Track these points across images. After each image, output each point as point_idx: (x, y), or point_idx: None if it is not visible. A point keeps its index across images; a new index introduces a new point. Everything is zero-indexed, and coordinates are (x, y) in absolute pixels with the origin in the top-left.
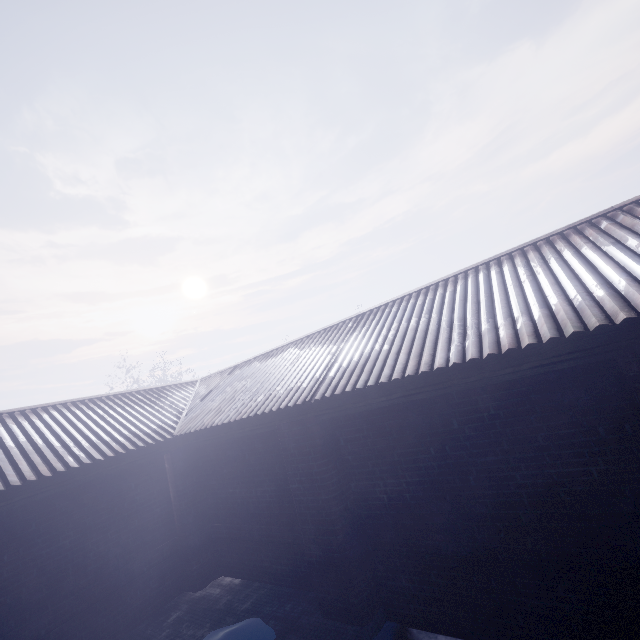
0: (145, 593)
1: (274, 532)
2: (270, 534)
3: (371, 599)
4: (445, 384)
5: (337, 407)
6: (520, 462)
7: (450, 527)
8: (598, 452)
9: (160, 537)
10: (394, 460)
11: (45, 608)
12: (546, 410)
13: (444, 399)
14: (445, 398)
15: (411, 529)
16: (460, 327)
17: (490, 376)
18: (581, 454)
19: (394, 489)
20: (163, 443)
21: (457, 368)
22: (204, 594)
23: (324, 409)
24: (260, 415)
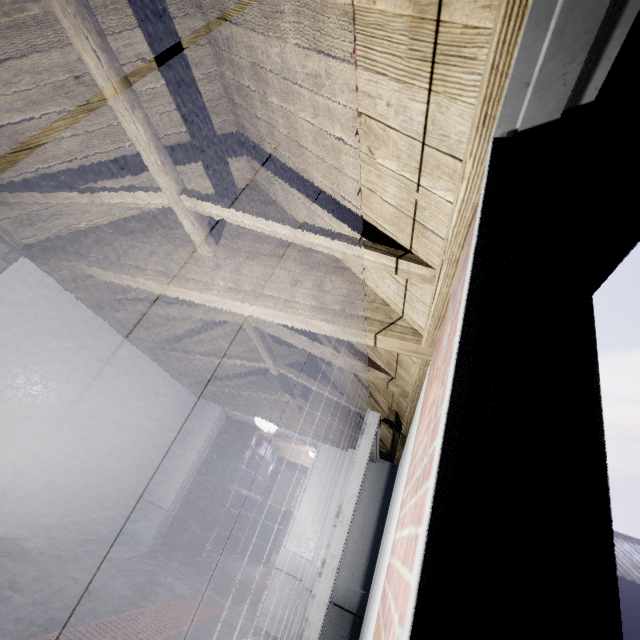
0: None
1: None
2: None
3: None
4: None
5: None
6: None
7: None
8: None
9: None
10: None
11: None
12: None
13: None
14: None
15: None
16: None
17: None
18: None
19: None
20: None
21: None
22: None
23: None
24: None
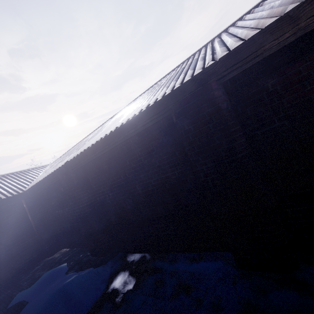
0: (22, 262)
1: (75, 226)
2: (74, 227)
3: (109, 245)
4: (113, 143)
5: (78, 163)
6: (152, 175)
7: (133, 209)
8: (177, 164)
9: (27, 237)
10: (110, 184)
11: None
12: (158, 148)
13: (122, 151)
14: (122, 150)
15: (121, 213)
16: (127, 114)
17: (127, 135)
18: (171, 166)
19: (112, 197)
20: (18, 195)
21: (115, 133)
22: (52, 257)
23: (74, 165)
24: (53, 174)
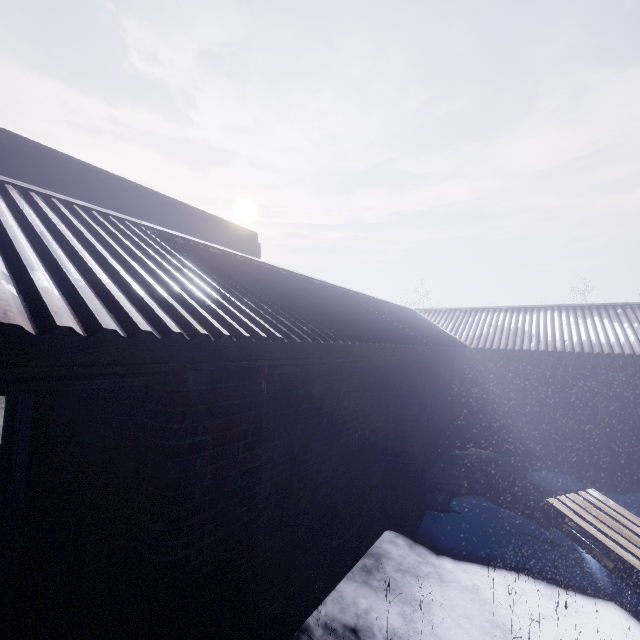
0: (444, 440)
1: (552, 429)
2: (546, 429)
3: None
4: None
5: None
6: None
7: None
8: None
9: (448, 410)
10: None
11: (430, 425)
12: None
13: None
14: None
15: None
16: None
17: None
18: None
19: None
20: (464, 350)
21: None
22: (474, 453)
23: None
24: (586, 353)
